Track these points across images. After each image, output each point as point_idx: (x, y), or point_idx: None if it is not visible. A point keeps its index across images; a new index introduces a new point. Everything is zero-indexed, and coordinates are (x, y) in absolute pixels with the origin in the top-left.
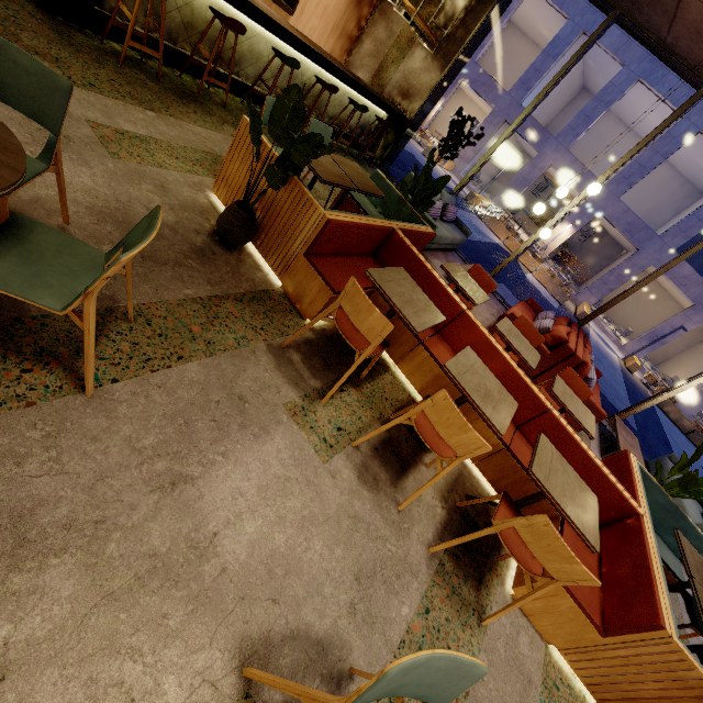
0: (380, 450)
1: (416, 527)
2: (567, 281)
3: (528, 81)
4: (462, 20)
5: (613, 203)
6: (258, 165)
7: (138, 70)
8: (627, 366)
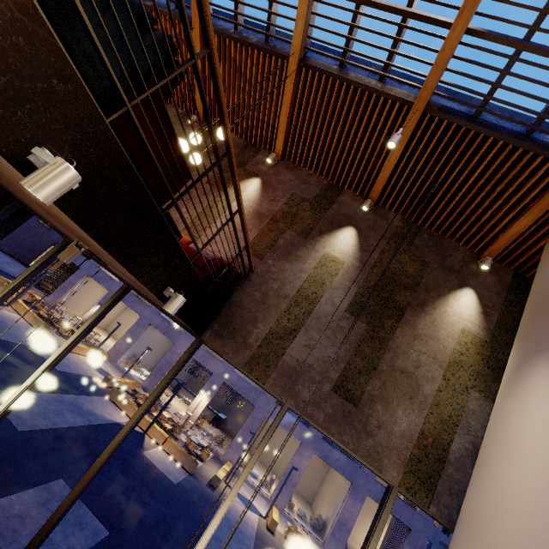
0: None
1: None
2: (204, 445)
3: None
4: None
5: (230, 374)
6: None
7: None
8: (268, 525)
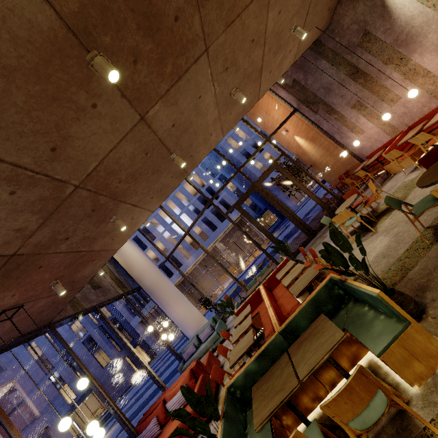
0: None
1: None
2: None
3: None
4: None
5: None
6: None
7: None
8: None
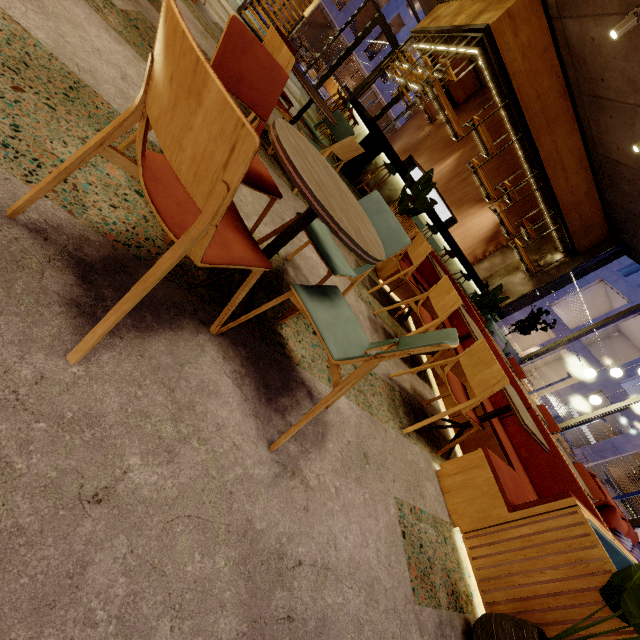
0: (387, 333)
1: (388, 364)
2: None
3: (630, 370)
4: (557, 266)
5: None
6: (396, 216)
7: (359, 197)
8: None
